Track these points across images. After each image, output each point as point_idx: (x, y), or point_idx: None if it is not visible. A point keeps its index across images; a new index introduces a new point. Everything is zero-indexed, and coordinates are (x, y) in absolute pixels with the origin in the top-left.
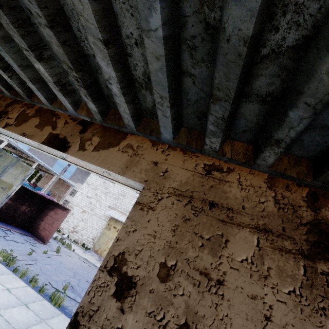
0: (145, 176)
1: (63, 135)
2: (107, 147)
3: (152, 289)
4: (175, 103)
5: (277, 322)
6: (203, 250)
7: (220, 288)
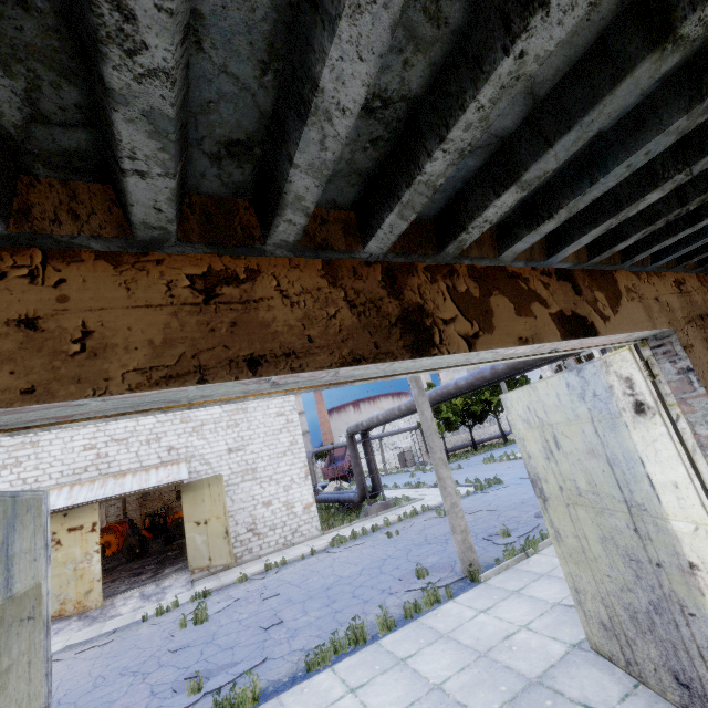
0: (664, 318)
1: (569, 310)
2: (617, 301)
3: None
4: None
5: None
6: None
7: None
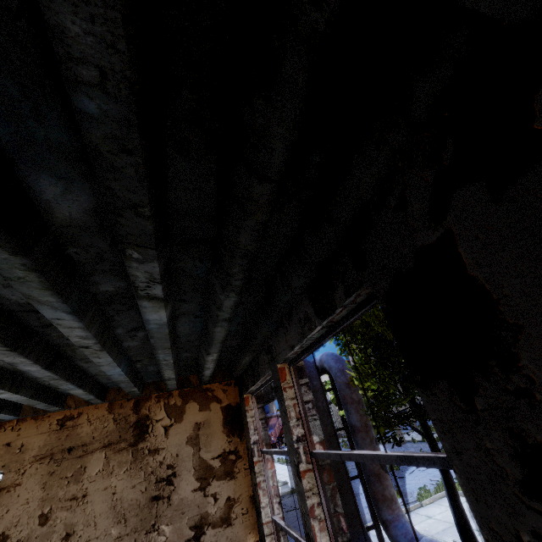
0: (1, 462)
1: None
2: None
3: (38, 535)
4: (3, 407)
5: (119, 491)
6: (70, 484)
7: (85, 499)
